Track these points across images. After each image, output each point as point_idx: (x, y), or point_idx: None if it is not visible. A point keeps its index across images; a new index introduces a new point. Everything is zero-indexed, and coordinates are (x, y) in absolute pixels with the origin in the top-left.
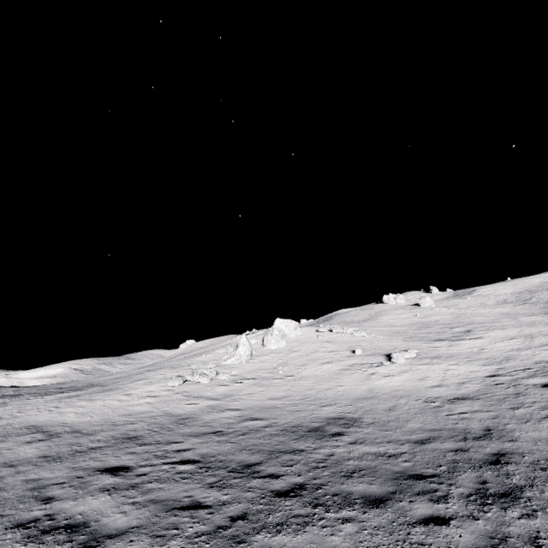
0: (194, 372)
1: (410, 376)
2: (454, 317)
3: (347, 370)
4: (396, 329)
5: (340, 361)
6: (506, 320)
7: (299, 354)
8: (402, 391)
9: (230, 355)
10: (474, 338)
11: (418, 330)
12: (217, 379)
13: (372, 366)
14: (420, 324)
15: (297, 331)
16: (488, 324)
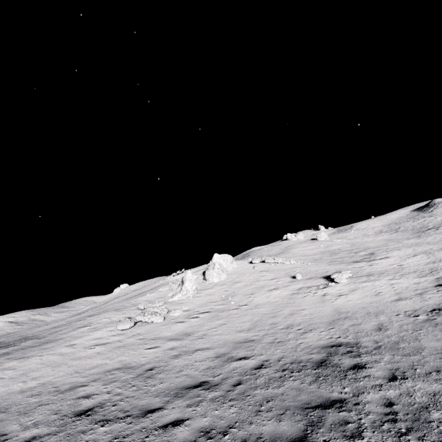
0: (145, 312)
1: (363, 293)
2: (350, 245)
3: (297, 294)
4: (312, 257)
5: (286, 287)
6: (394, 244)
7: (242, 285)
8: (371, 308)
9: (176, 292)
10: (383, 258)
11: (331, 257)
12: (169, 317)
13: (319, 287)
14: (329, 252)
15: (233, 264)
16: (382, 247)
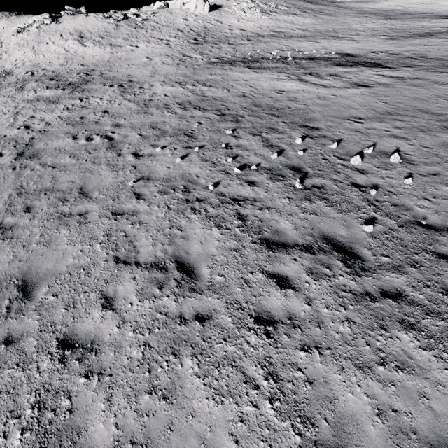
0: None
1: None
2: None
3: None
4: None
5: None
6: None
7: None
8: None
9: None
10: None
11: None
12: (410, 3)
13: None
14: None
15: None
16: None
